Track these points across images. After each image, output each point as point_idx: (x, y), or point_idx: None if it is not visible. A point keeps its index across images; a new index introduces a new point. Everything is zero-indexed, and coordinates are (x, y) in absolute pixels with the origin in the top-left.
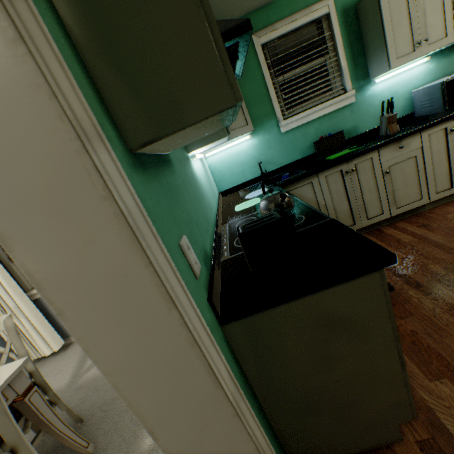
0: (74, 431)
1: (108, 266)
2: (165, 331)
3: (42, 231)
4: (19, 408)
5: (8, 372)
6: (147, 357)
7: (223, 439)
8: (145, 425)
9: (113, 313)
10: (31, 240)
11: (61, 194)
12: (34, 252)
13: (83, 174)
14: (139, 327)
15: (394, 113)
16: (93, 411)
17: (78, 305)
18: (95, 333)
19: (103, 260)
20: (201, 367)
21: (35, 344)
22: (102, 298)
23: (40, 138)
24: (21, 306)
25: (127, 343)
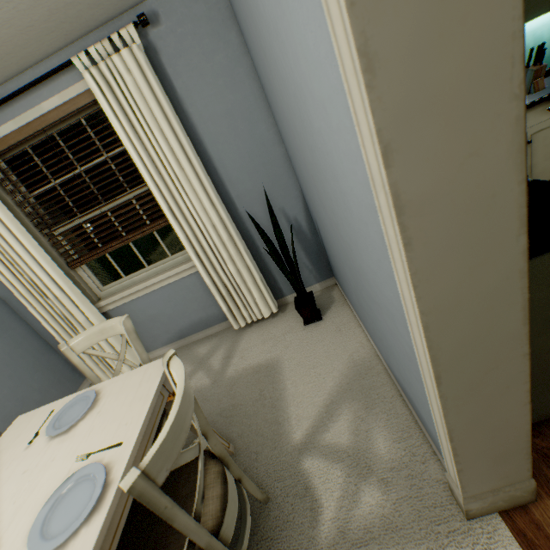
0: (215, 432)
1: (480, 184)
2: (502, 262)
3: (431, 141)
4: (168, 408)
5: (157, 370)
6: (470, 293)
7: (502, 382)
8: (435, 370)
9: (461, 241)
10: (415, 152)
11: (471, 93)
12: (412, 168)
13: (505, 65)
14: (479, 257)
15: (543, 65)
16: (214, 419)
17: (429, 233)
18: (432, 266)
19: (478, 177)
20: (518, 302)
21: (111, 362)
22: (457, 223)
23: (479, 17)
24: (92, 319)
25: (458, 277)
